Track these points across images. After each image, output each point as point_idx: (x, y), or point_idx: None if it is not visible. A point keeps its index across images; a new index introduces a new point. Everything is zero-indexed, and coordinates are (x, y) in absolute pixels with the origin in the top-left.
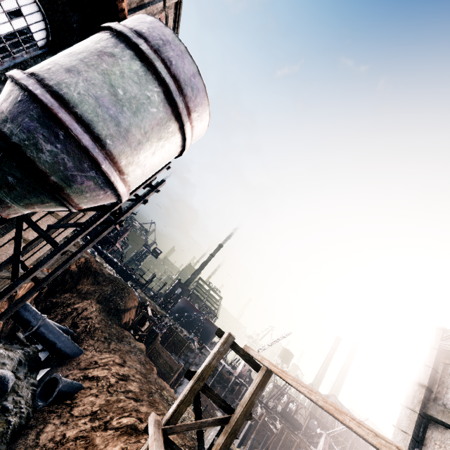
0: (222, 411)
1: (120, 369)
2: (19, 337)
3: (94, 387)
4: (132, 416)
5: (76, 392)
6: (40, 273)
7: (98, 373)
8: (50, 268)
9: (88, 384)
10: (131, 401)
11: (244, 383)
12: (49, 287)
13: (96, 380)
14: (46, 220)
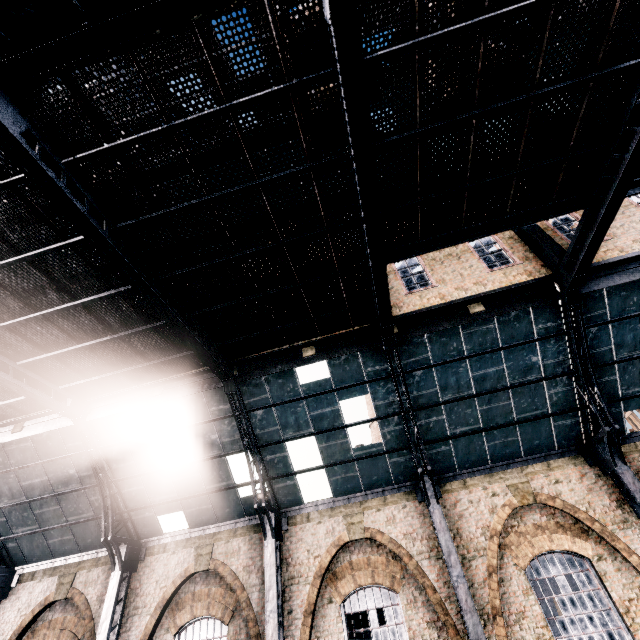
0: None
1: None
2: None
3: None
4: None
5: None
6: None
7: None
8: None
9: None
10: None
11: None
12: None
13: None
14: None
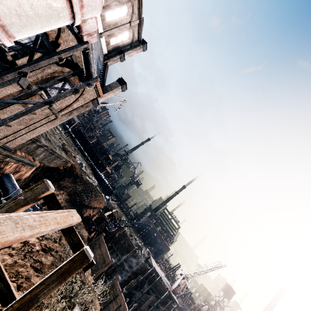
0: None
1: (50, 243)
2: (2, 201)
3: (16, 249)
4: (15, 282)
5: (1, 248)
6: (26, 159)
7: (31, 240)
8: (41, 161)
9: (15, 246)
10: (31, 269)
11: (175, 300)
12: None
13: (24, 244)
14: (18, 108)
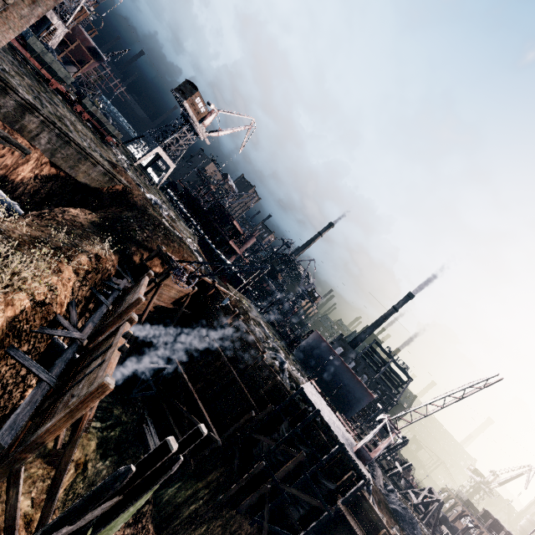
0: (304, 507)
1: None
2: None
3: None
4: None
5: None
6: (2, 129)
7: None
8: (52, 160)
9: None
10: None
11: (360, 468)
12: (67, 199)
13: None
14: None
